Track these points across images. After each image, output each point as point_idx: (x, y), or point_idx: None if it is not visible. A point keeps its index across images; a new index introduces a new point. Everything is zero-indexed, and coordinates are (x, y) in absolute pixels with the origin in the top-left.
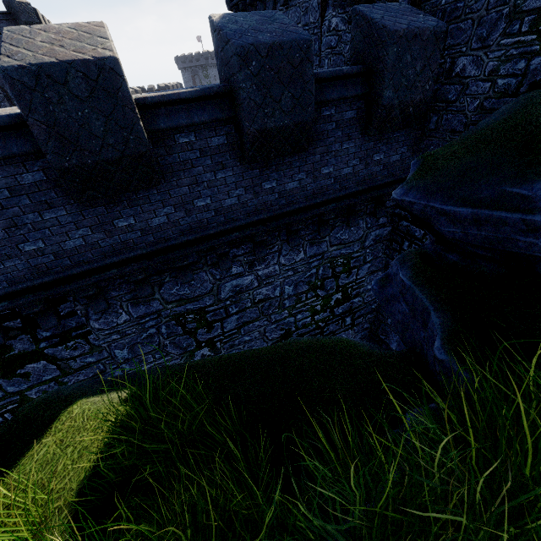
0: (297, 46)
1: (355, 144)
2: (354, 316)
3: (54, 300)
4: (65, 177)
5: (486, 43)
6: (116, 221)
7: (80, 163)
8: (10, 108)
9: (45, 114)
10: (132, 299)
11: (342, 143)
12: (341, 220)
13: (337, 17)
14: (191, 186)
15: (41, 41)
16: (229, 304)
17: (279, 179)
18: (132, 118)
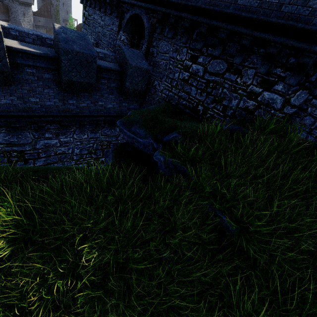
0: (90, 56)
1: (115, 96)
2: None
3: None
4: None
5: (161, 80)
6: None
7: None
8: None
9: None
10: None
11: (109, 94)
12: (107, 125)
13: (124, 36)
14: (29, 91)
15: None
16: (41, 152)
17: (77, 100)
18: (3, 56)
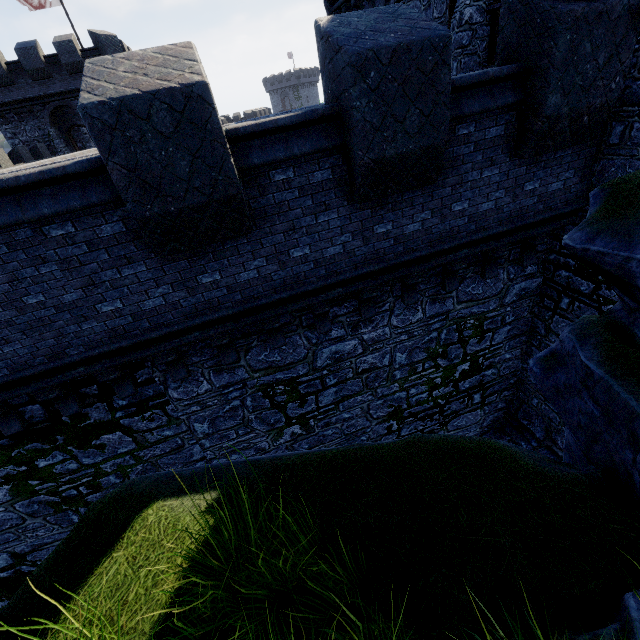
0: (430, 47)
1: (500, 170)
2: (485, 393)
3: (131, 365)
4: (146, 228)
5: None
6: (199, 276)
7: (162, 211)
8: (95, 149)
9: (125, 156)
10: (214, 366)
11: (482, 170)
12: (473, 269)
13: (472, 6)
14: (287, 233)
15: (124, 71)
16: (326, 374)
17: (396, 220)
18: (221, 155)
